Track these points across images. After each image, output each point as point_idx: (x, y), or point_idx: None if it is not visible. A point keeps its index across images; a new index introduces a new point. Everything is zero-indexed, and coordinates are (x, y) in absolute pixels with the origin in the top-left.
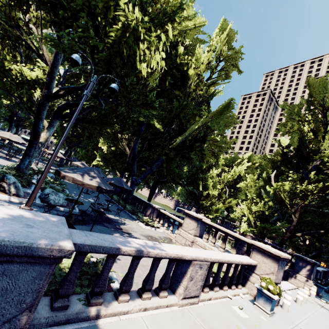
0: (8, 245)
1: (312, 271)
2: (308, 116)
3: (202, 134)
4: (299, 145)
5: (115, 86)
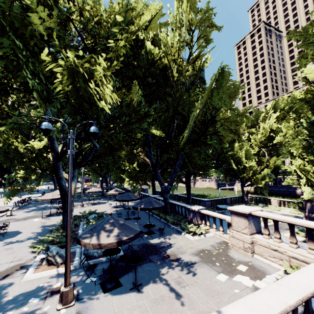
0: None
1: None
2: None
3: (209, 115)
4: None
5: (94, 129)
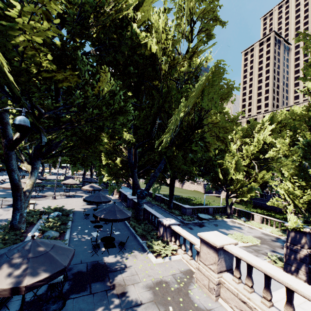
0: None
1: None
2: None
3: (198, 120)
4: None
5: (19, 120)
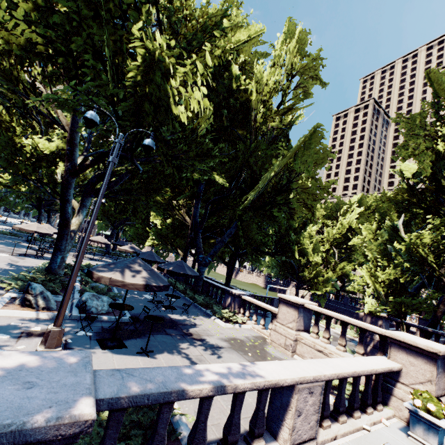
0: None
1: None
2: (440, 127)
3: (285, 182)
4: (433, 171)
5: (150, 142)
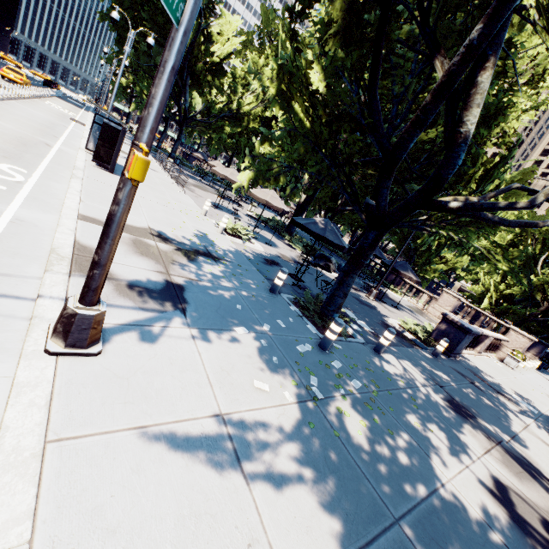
0: (476, 332)
1: (543, 351)
2: None
3: None
4: None
5: None
